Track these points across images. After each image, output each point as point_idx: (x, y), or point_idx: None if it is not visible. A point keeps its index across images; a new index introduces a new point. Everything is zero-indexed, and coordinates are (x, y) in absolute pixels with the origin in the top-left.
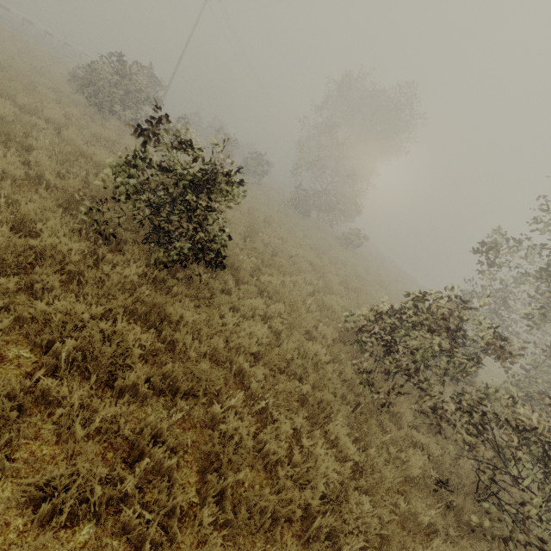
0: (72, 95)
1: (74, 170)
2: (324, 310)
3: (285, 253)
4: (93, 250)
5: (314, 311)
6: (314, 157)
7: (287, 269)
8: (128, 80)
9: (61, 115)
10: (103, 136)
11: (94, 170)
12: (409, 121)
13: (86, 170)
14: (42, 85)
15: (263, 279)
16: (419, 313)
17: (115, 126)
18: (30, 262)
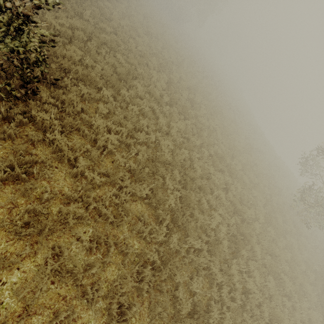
0: None
1: None
2: None
3: None
4: None
5: None
6: None
7: None
8: None
9: None
10: None
11: None
12: None
13: None
14: None
15: None
16: None
17: None
18: None
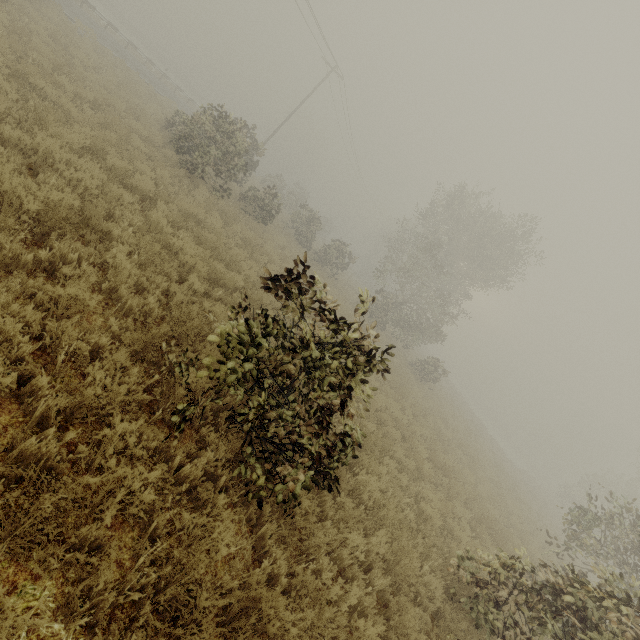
0: (163, 145)
1: (157, 280)
2: (421, 523)
3: (372, 408)
4: (165, 447)
5: (410, 524)
6: (407, 267)
7: (379, 442)
8: (232, 146)
9: (153, 185)
10: (191, 213)
11: (177, 273)
12: (520, 255)
13: (168, 273)
14: (135, 131)
15: (360, 477)
16: (599, 632)
17: (205, 198)
18: (75, 499)
